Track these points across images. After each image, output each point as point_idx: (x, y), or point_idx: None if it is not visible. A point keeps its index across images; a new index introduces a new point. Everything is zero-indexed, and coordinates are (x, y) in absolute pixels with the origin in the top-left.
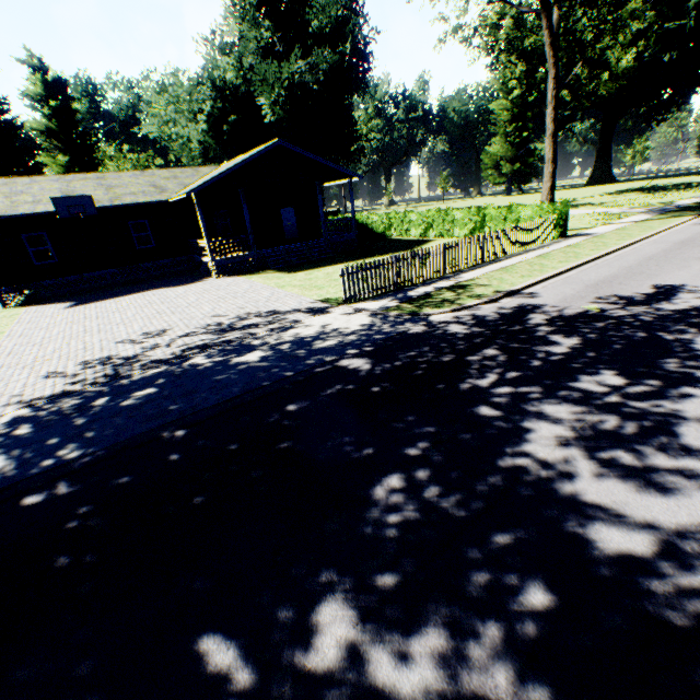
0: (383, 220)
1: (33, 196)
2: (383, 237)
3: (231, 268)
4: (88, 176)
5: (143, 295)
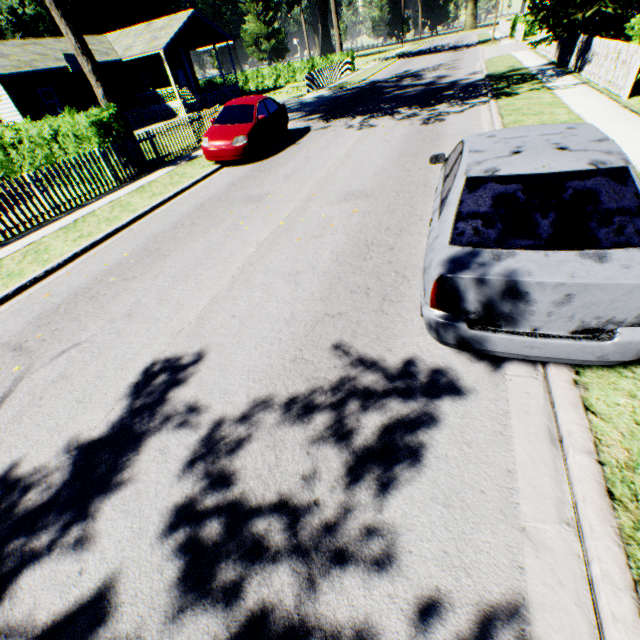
0: (240, 79)
1: (20, 57)
2: (243, 92)
3: (190, 108)
4: (21, 43)
5: (160, 125)
